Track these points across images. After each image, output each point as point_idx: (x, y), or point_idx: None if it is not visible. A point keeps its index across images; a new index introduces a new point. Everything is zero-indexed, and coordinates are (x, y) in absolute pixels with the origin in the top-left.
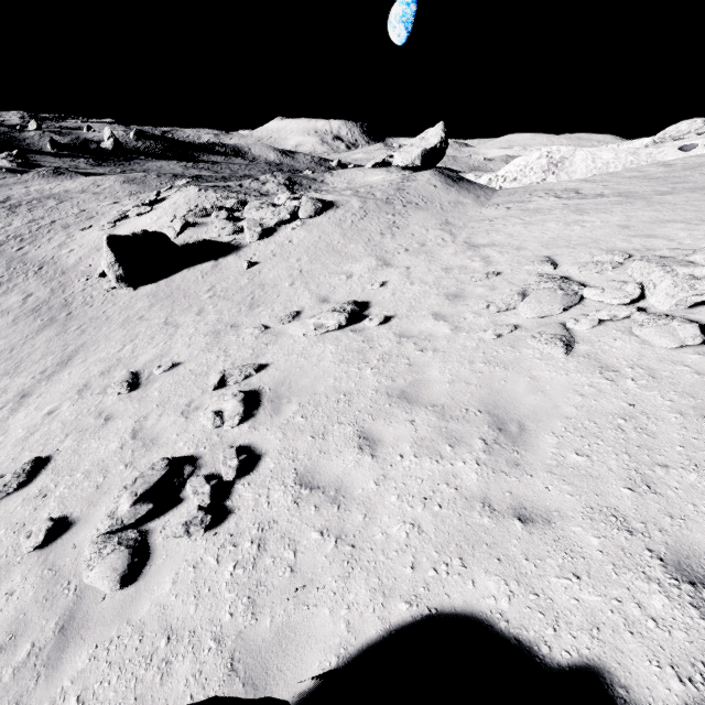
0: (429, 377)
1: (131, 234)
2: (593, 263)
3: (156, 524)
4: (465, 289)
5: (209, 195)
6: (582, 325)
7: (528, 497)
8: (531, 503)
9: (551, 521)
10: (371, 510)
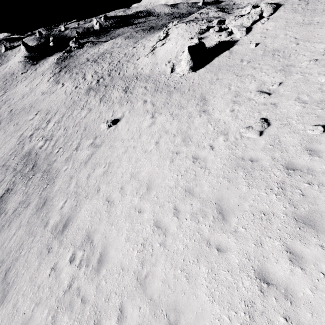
0: None
1: (194, 44)
2: None
3: None
4: None
5: (193, 24)
6: None
7: None
8: None
9: None
10: None
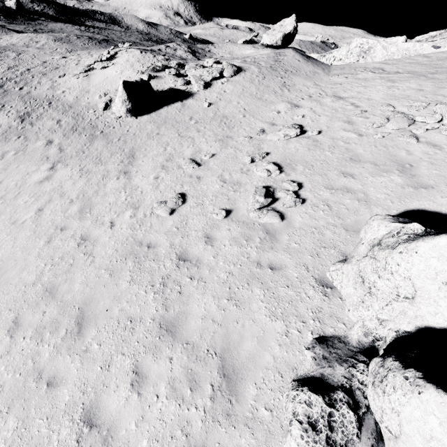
0: (359, 153)
1: (134, 80)
2: (414, 106)
3: (275, 206)
4: (352, 118)
5: (150, 56)
6: (420, 131)
7: (423, 183)
8: (425, 184)
9: (433, 187)
10: (365, 192)
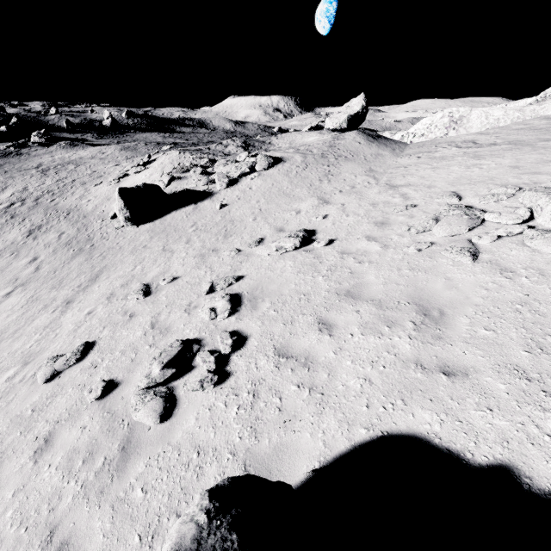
0: (367, 281)
1: (135, 186)
2: (490, 195)
3: (178, 383)
4: (389, 218)
5: (187, 156)
6: (484, 240)
7: (449, 359)
8: (452, 363)
9: (468, 374)
10: (333, 371)
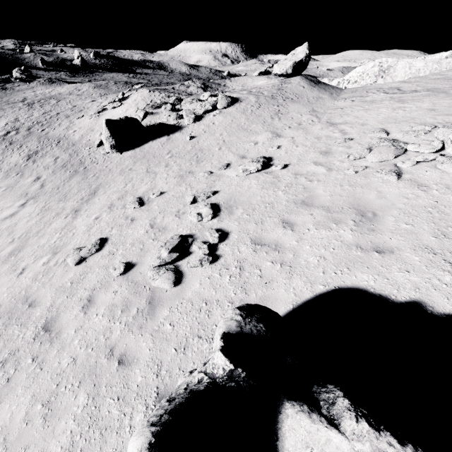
0: (317, 194)
1: (118, 118)
2: (412, 131)
3: (181, 263)
4: (331, 148)
5: (156, 95)
6: (406, 164)
7: (380, 243)
8: (382, 245)
9: (393, 252)
10: (296, 252)
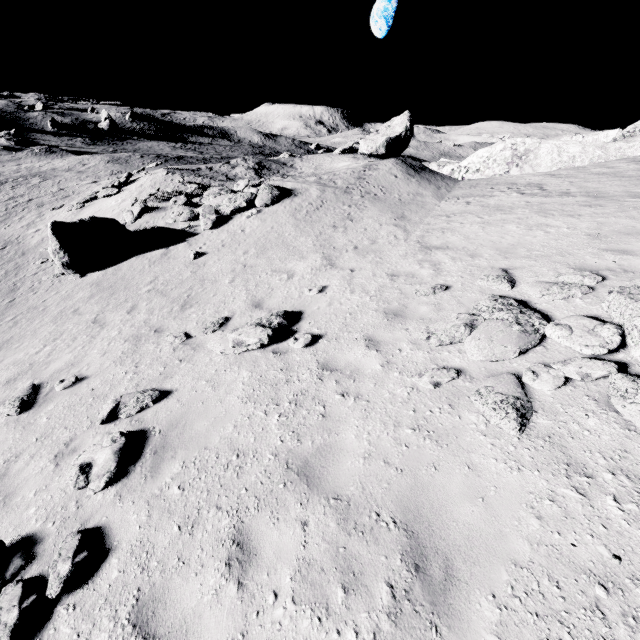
0: (341, 442)
1: (78, 220)
2: (558, 286)
3: None
4: (407, 305)
5: (175, 179)
6: (542, 383)
7: None
8: None
9: None
10: None
